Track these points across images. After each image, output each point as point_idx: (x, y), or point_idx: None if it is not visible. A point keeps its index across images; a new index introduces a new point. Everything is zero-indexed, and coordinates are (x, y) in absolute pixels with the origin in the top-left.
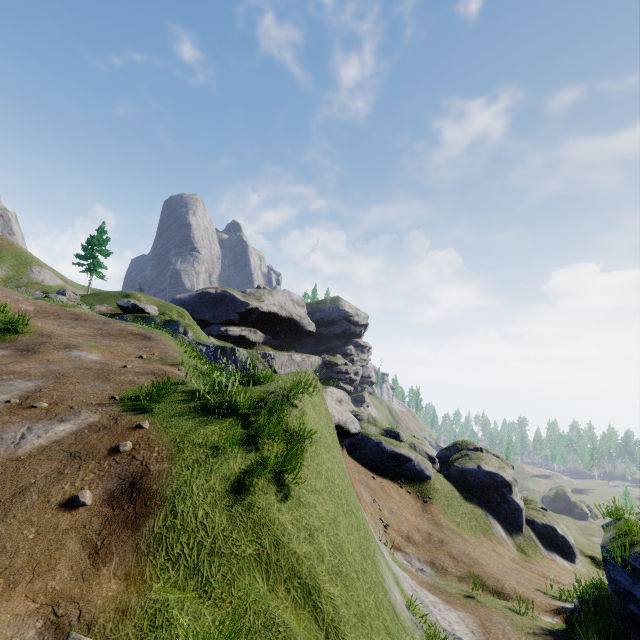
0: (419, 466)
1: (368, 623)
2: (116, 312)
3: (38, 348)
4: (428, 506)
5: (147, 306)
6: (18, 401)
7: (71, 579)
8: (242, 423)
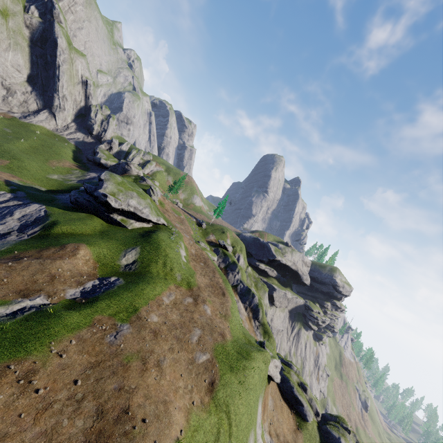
0: (306, 412)
1: (238, 439)
2: (216, 242)
3: (198, 300)
4: (298, 431)
5: (229, 247)
6: (198, 341)
7: (203, 395)
8: (235, 376)
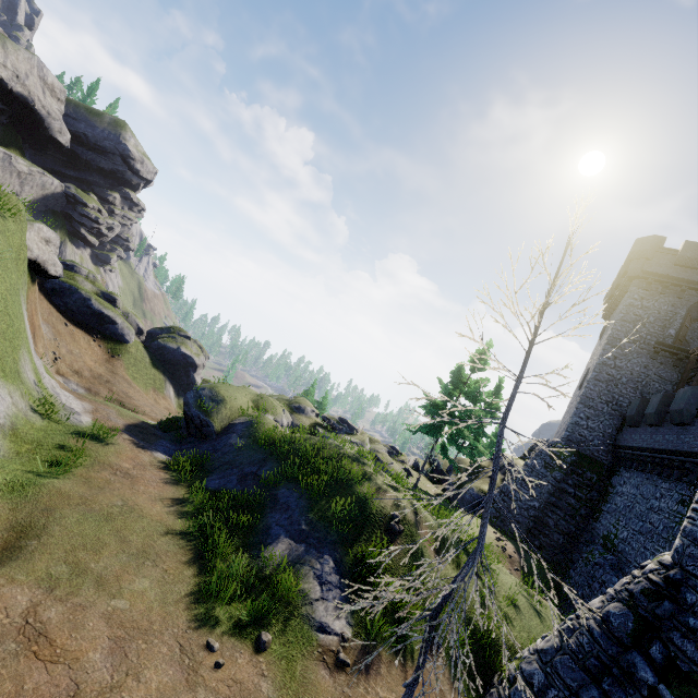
0: (122, 331)
1: None
2: None
3: None
4: (114, 360)
5: None
6: None
7: None
8: None
